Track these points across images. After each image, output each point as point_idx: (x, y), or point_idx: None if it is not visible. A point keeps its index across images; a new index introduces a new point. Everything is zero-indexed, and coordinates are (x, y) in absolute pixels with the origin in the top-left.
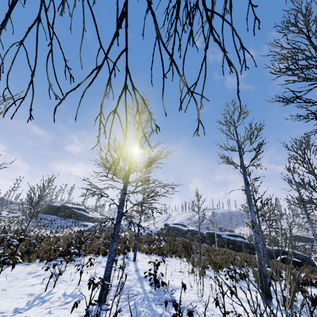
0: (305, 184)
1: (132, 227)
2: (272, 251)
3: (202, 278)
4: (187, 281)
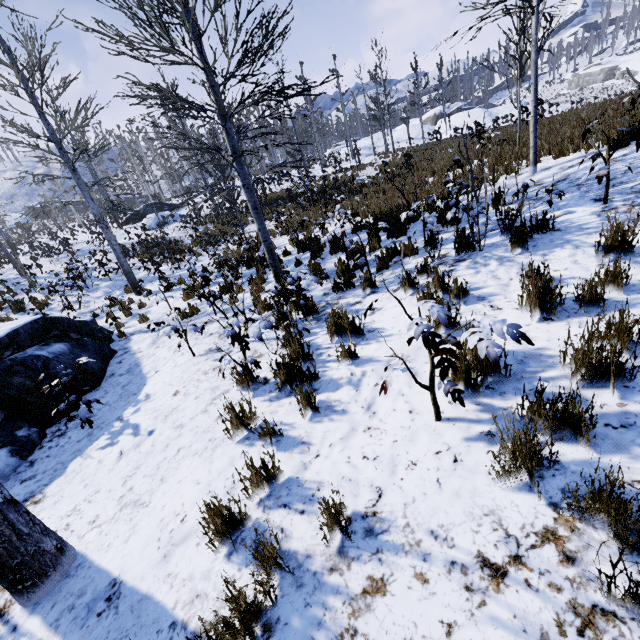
0: (127, 173)
1: None
2: (138, 198)
3: None
4: None
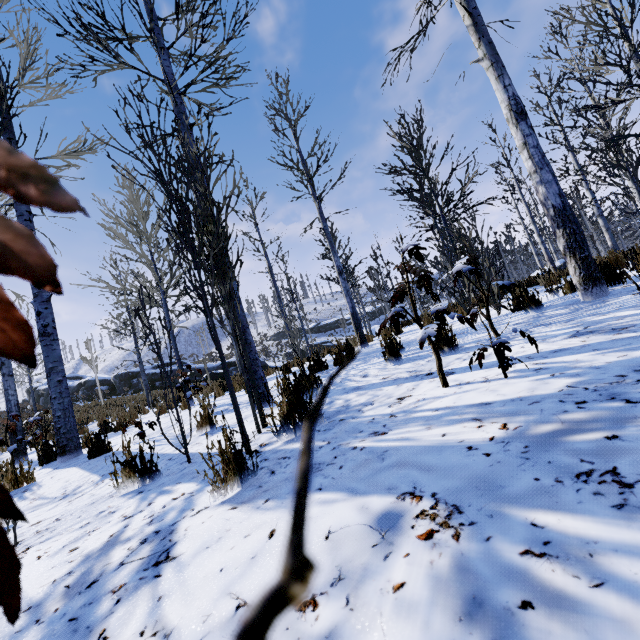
0: None
1: None
2: (217, 368)
3: None
4: None
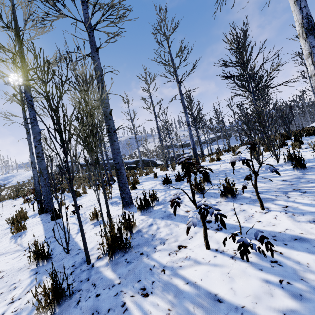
0: None
1: (12, 179)
2: (132, 163)
3: (26, 204)
4: (3, 212)
